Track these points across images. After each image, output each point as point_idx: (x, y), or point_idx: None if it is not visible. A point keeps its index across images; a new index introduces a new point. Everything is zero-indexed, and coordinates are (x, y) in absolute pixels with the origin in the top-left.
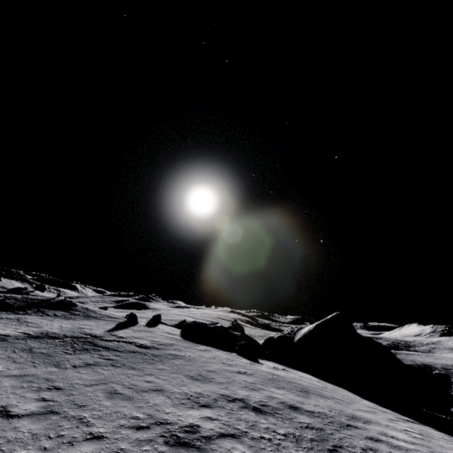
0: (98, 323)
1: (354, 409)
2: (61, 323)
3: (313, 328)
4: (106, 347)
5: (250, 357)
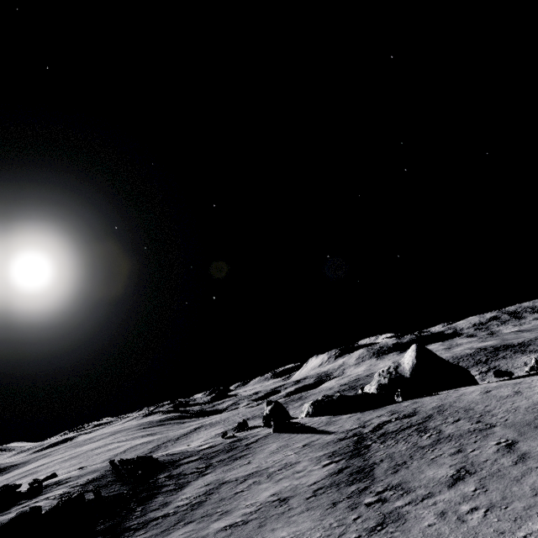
0: (276, 442)
1: None
2: (272, 457)
3: (416, 360)
4: (408, 426)
5: (418, 398)
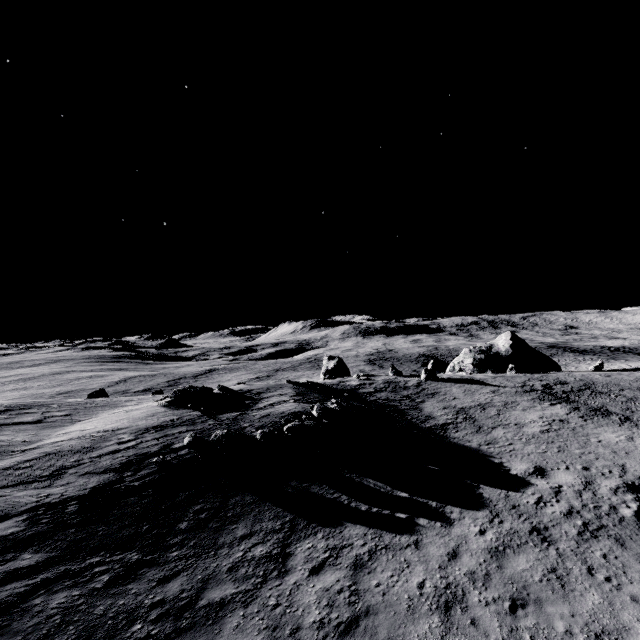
0: (450, 387)
1: (634, 373)
2: (474, 396)
3: (513, 344)
4: (579, 389)
5: (527, 373)
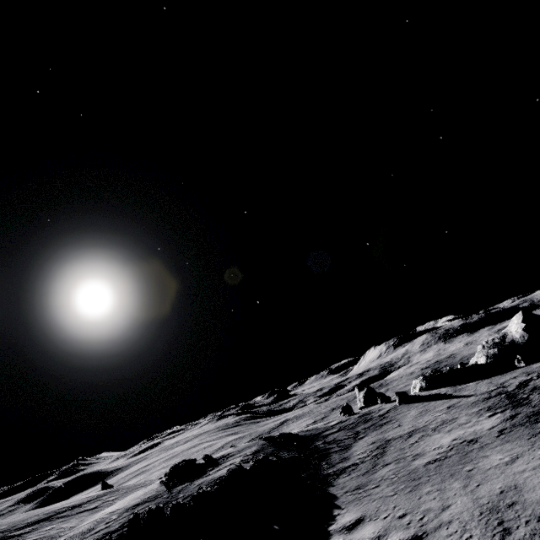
0: (412, 409)
1: None
2: (421, 419)
3: (526, 327)
4: None
5: None
